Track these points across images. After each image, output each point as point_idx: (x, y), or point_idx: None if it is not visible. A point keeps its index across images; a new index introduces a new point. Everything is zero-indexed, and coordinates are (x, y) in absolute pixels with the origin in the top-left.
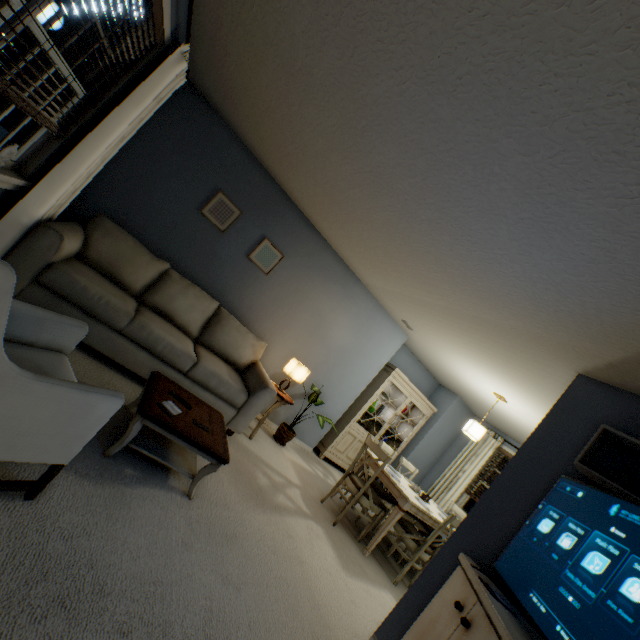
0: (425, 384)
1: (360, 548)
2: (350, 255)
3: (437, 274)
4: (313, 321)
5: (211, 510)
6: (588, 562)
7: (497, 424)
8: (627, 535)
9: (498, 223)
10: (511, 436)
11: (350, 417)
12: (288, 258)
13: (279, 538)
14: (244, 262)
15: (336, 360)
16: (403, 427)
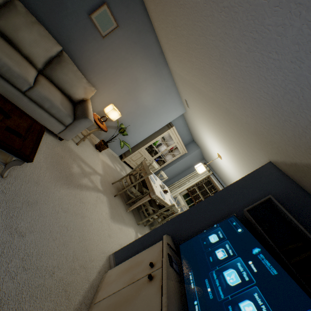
0: (186, 138)
1: (126, 208)
2: (165, 41)
3: (216, 70)
4: (131, 84)
5: (21, 186)
6: (228, 274)
7: (212, 166)
8: (258, 272)
9: (294, 17)
10: (216, 172)
11: (142, 145)
12: (121, 29)
13: (73, 203)
14: (86, 20)
15: (141, 113)
16: (168, 156)
